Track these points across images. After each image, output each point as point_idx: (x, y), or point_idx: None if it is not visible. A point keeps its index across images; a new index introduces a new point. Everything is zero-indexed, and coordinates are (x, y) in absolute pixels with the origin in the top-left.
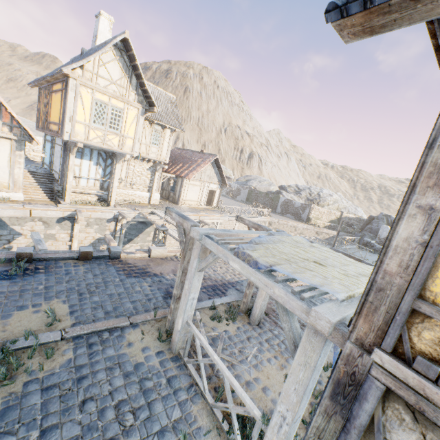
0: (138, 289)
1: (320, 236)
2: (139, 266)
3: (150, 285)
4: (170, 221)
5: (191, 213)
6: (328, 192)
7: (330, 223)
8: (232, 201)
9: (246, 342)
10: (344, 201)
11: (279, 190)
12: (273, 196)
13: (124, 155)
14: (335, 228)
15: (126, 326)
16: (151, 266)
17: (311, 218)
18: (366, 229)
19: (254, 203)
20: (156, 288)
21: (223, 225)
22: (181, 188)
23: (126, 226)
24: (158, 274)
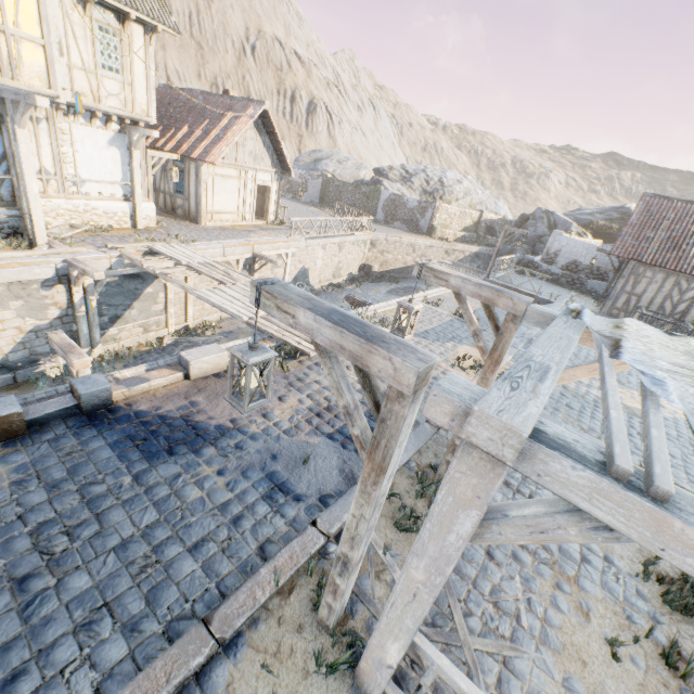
0: (196, 497)
1: (451, 258)
2: (172, 414)
3: (220, 471)
4: (200, 267)
5: (234, 241)
6: (454, 177)
7: (464, 232)
8: (295, 206)
9: (493, 569)
10: (478, 190)
11: (377, 178)
12: (368, 191)
13: (28, 100)
14: (470, 241)
15: (209, 658)
16: (202, 406)
17: (435, 228)
18: (517, 238)
19: (334, 207)
20: (239, 475)
21: (297, 258)
22: (199, 185)
23: (97, 290)
24: (227, 427)
